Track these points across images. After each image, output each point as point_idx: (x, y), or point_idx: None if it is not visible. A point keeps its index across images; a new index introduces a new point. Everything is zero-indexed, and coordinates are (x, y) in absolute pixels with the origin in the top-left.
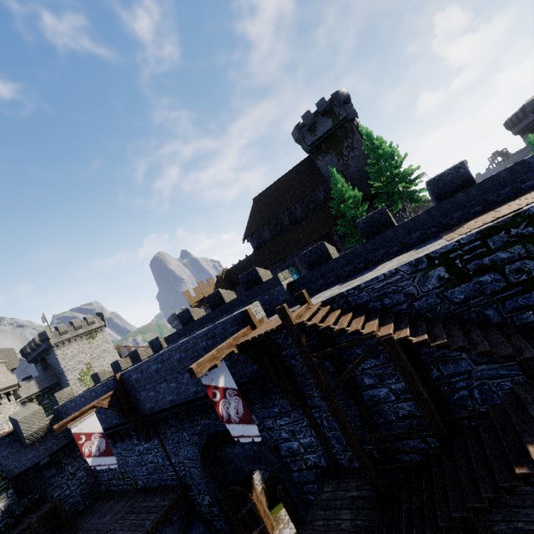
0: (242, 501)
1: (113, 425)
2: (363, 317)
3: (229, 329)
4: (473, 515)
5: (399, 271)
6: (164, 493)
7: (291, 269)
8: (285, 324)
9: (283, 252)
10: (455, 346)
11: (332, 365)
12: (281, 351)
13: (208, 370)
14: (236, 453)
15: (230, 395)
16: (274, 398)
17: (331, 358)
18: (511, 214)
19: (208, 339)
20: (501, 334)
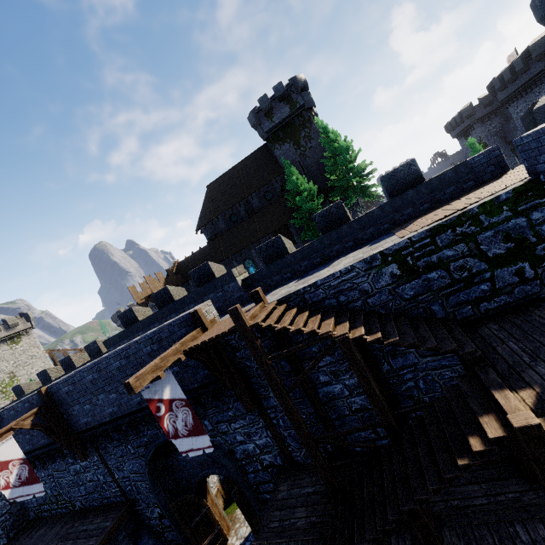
0: (196, 508)
1: (41, 446)
2: (319, 316)
3: (176, 332)
4: (419, 506)
5: (354, 268)
6: (107, 512)
7: (248, 261)
8: (238, 327)
9: (239, 244)
10: (406, 343)
11: (288, 364)
12: (235, 353)
13: (149, 382)
14: (189, 460)
15: (177, 406)
16: (229, 401)
17: (287, 357)
18: (457, 213)
19: (152, 343)
20: (445, 328)
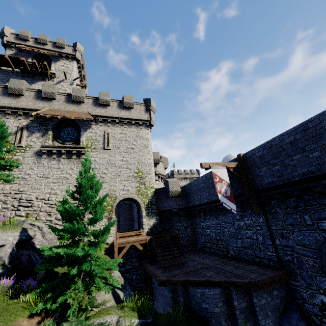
0: None
1: None
2: None
3: None
4: None
5: None
6: (261, 266)
7: None
8: None
9: None
10: None
11: None
12: None
13: None
14: None
15: None
16: None
17: None
18: None
19: None
20: None
